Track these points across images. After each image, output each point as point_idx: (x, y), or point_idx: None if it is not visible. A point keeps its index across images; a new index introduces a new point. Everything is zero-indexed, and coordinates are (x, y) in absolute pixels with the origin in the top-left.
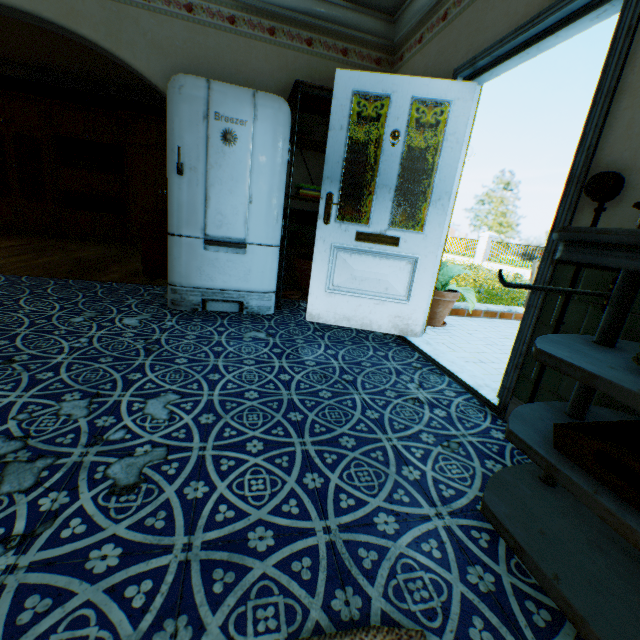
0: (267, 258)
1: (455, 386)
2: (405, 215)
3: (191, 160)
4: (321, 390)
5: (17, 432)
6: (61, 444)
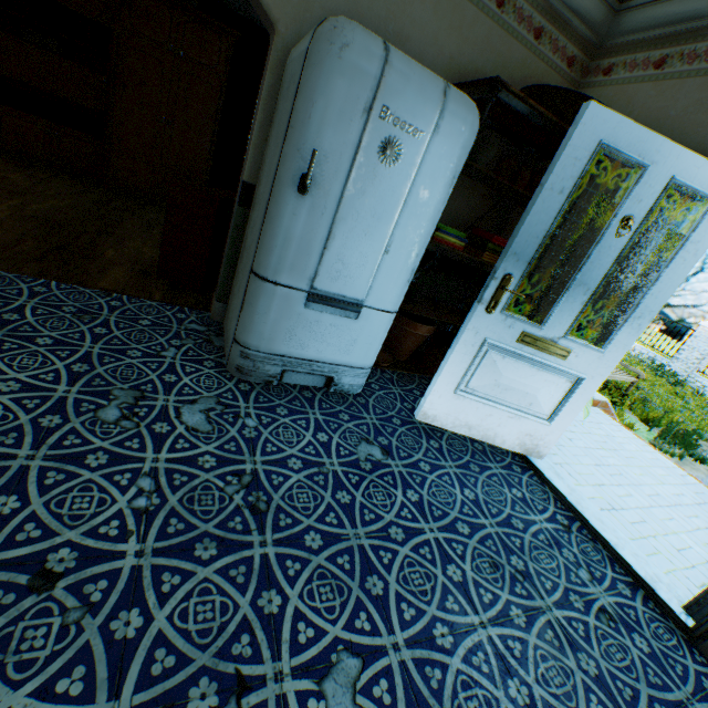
0: (381, 327)
1: (619, 569)
2: None
3: (324, 174)
4: (509, 605)
5: None
6: None
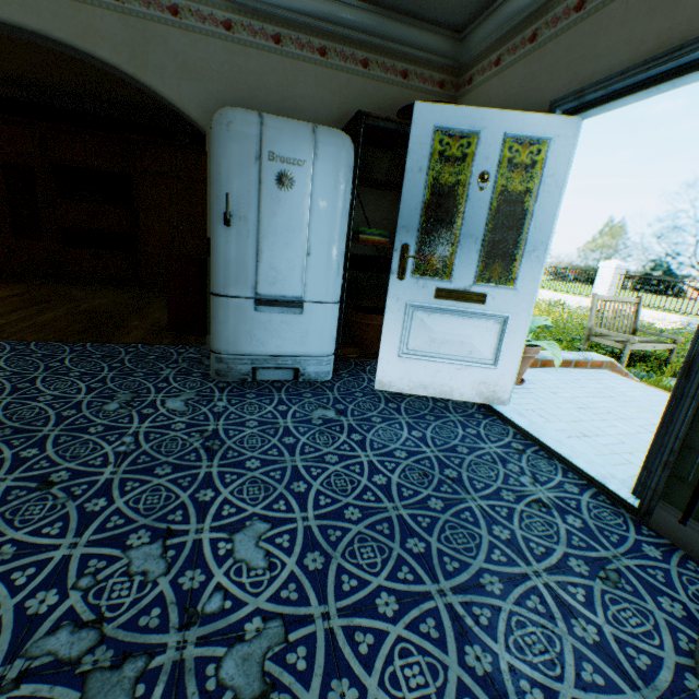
0: (326, 317)
1: (572, 476)
2: (484, 263)
3: (240, 208)
4: (429, 497)
5: (85, 612)
6: (147, 629)
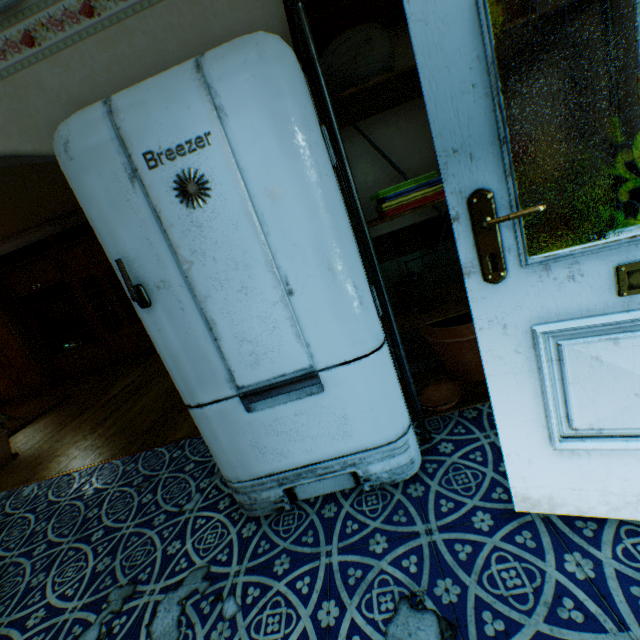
0: (368, 380)
1: None
2: None
3: (150, 271)
4: None
5: None
6: None
